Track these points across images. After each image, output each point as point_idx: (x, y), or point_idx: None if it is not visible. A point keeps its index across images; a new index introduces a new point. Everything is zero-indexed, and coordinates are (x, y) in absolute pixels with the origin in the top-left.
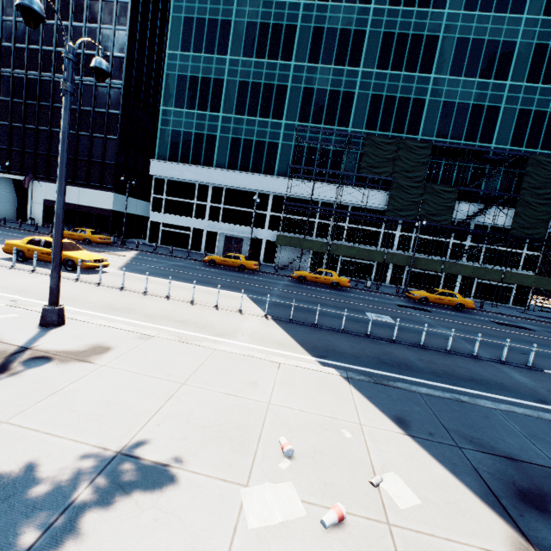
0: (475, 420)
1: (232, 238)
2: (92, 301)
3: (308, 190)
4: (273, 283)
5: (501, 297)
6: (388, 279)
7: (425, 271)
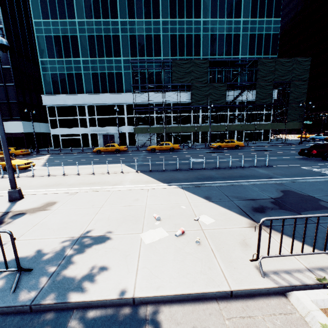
0: (239, 190)
1: (107, 135)
2: (34, 185)
3: (146, 98)
4: (137, 155)
5: (257, 138)
6: (200, 140)
7: (218, 132)
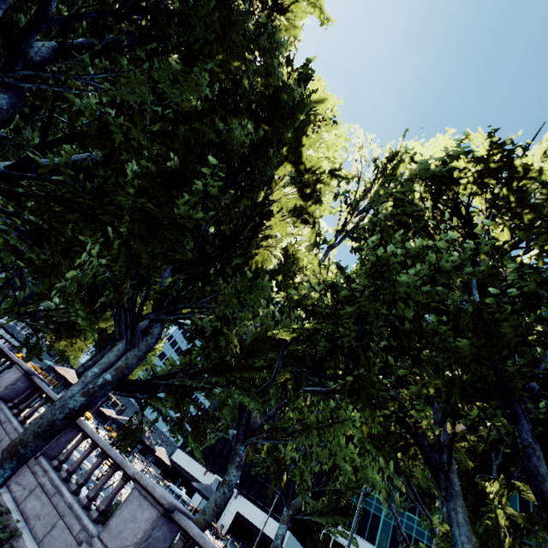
0: None
1: None
2: None
3: None
4: None
5: None
6: None
7: None
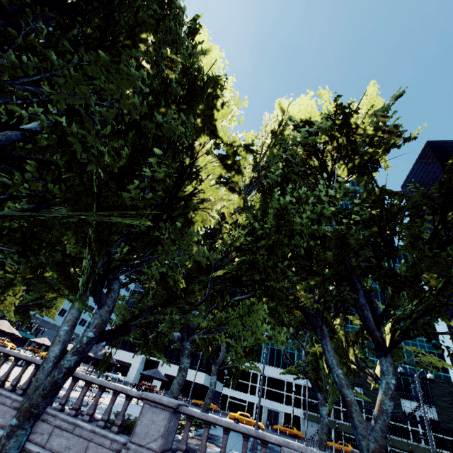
0: None
1: (272, 411)
2: None
3: None
4: None
5: None
6: None
7: (401, 451)
